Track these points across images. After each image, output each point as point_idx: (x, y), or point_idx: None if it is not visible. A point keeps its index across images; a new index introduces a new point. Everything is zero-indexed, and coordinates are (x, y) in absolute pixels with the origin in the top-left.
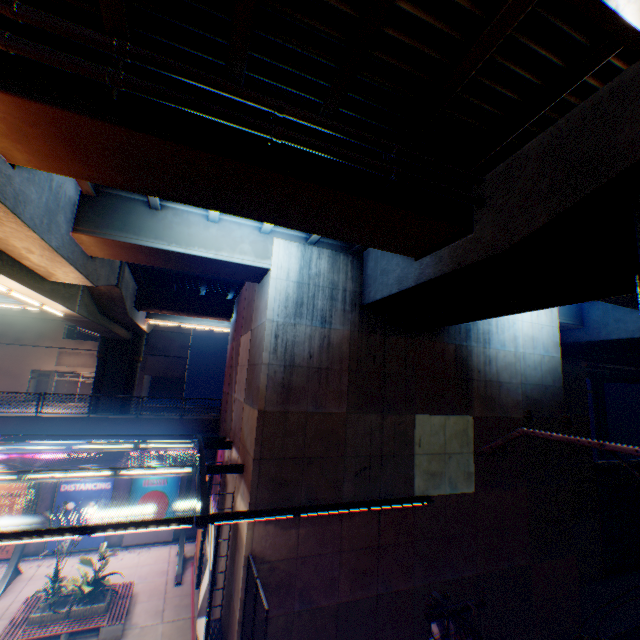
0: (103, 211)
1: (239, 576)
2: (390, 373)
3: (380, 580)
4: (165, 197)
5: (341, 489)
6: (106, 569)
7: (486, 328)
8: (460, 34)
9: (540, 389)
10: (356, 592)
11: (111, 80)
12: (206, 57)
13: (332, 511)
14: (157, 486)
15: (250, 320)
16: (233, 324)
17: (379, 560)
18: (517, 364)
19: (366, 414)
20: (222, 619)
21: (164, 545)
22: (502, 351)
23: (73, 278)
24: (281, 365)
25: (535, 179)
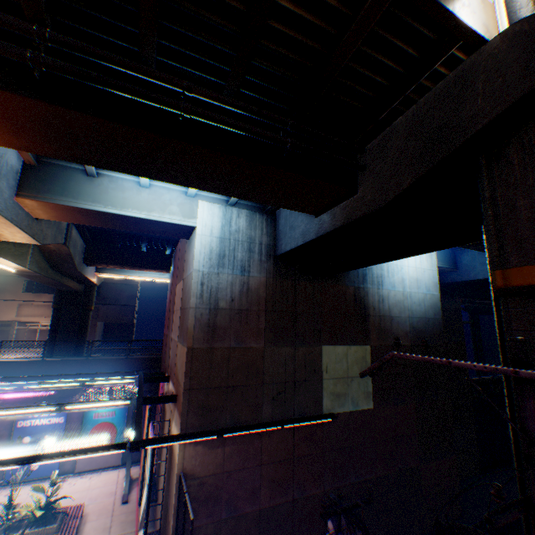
0: (44, 178)
1: (173, 492)
2: (301, 312)
3: (295, 487)
4: (94, 165)
5: (261, 411)
6: (60, 494)
7: (379, 273)
8: (334, 28)
9: (424, 321)
10: (275, 498)
11: (32, 60)
12: (121, 43)
13: (251, 431)
14: (106, 418)
15: (182, 271)
16: (171, 275)
17: (294, 470)
18: (405, 301)
19: (281, 347)
20: (161, 531)
21: (113, 469)
22: (393, 291)
23: (20, 237)
24: (207, 308)
25: (403, 148)
